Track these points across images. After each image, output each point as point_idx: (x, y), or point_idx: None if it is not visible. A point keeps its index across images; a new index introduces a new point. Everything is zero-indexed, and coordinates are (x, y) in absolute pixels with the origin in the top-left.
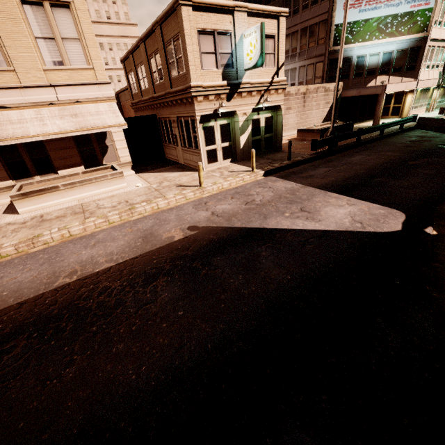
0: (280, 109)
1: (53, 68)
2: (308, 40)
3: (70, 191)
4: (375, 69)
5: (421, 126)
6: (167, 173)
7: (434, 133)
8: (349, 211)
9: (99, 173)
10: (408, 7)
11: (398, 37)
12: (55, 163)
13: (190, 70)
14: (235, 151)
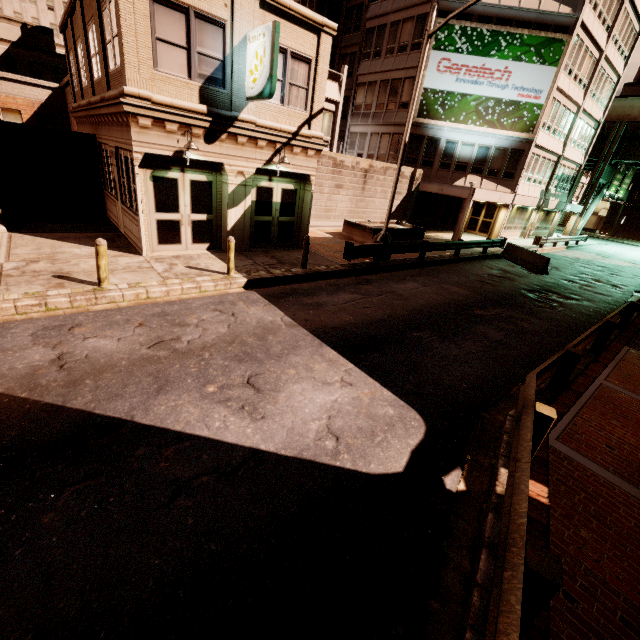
0: (310, 182)
1: None
2: (387, 99)
3: None
4: (467, 165)
5: (509, 255)
6: (71, 244)
7: (521, 270)
8: (334, 399)
9: None
10: (515, 94)
11: (499, 130)
12: None
13: (125, 62)
14: (219, 232)
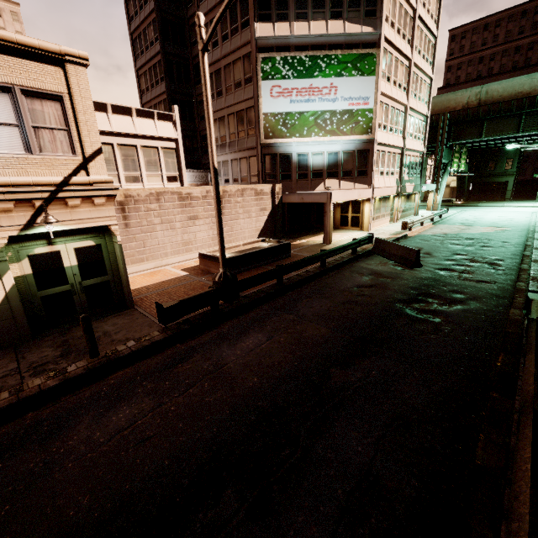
0: (113, 232)
1: None
2: (237, 129)
3: None
4: (322, 171)
5: (379, 250)
6: None
7: (394, 267)
8: None
9: None
10: (346, 104)
11: (341, 137)
12: None
13: None
14: None
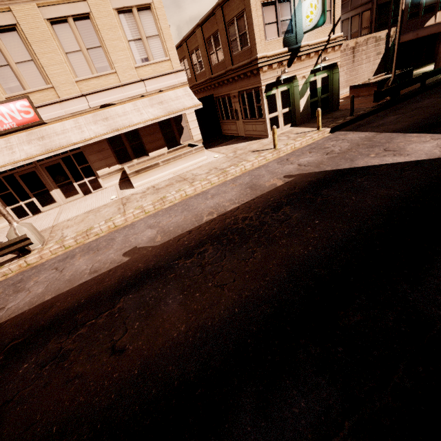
0: (336, 67)
1: (141, 65)
2: None
3: (167, 166)
4: (435, 5)
5: None
6: (234, 145)
7: None
8: (436, 144)
9: (181, 151)
10: None
11: None
12: (147, 147)
13: (256, 43)
14: (294, 115)
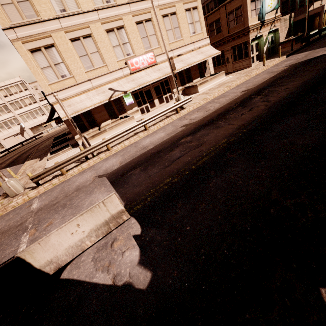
0: (277, 30)
1: (192, 35)
2: None
3: (210, 82)
4: None
5: None
6: (232, 73)
7: None
8: None
9: (209, 77)
10: None
11: None
12: (192, 77)
13: (248, 19)
14: (260, 56)
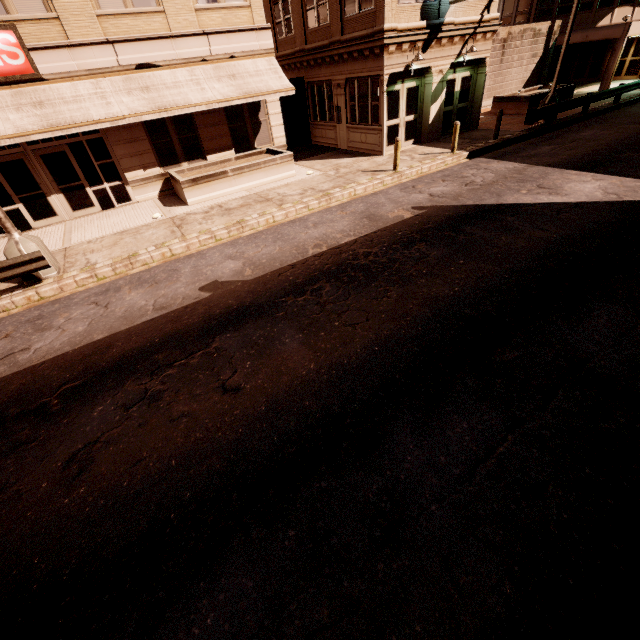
0: (484, 64)
1: (205, 7)
2: None
3: (238, 179)
4: None
5: None
6: (333, 160)
7: None
8: (598, 185)
9: (256, 158)
10: None
11: None
12: (205, 145)
13: (384, 5)
14: (420, 128)
